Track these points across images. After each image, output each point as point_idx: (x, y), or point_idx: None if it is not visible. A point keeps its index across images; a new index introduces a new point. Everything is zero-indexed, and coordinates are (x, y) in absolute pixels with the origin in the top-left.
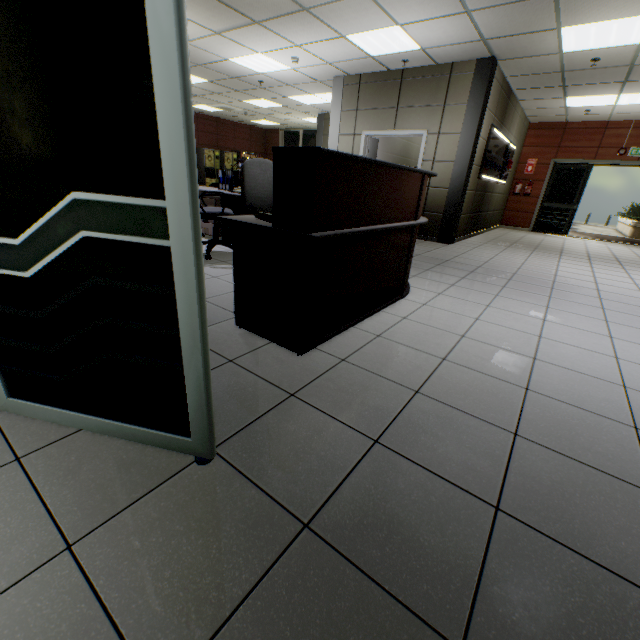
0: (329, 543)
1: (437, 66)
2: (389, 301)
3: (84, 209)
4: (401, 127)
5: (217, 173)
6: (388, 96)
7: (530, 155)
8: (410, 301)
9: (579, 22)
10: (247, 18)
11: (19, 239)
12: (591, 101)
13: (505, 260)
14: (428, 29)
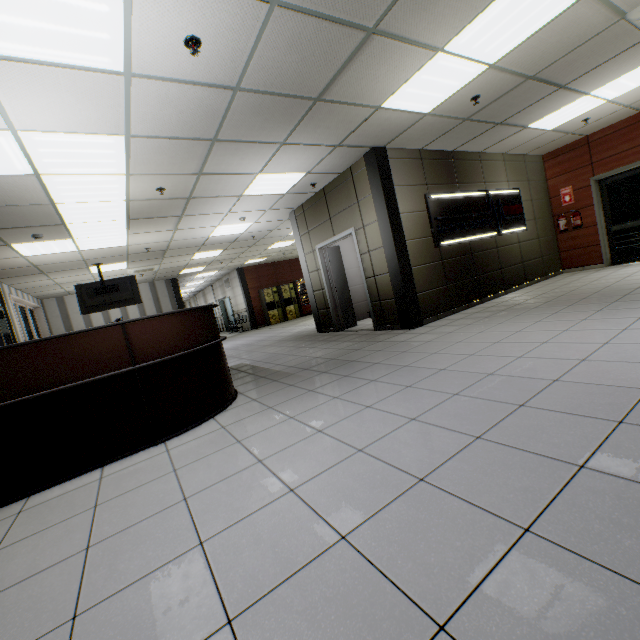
0: None
1: (342, 174)
2: (125, 453)
3: None
4: (337, 232)
5: (277, 304)
6: (322, 212)
7: (560, 185)
8: (163, 447)
9: (385, 95)
10: (173, 217)
11: None
12: (567, 114)
13: (442, 340)
14: (282, 164)
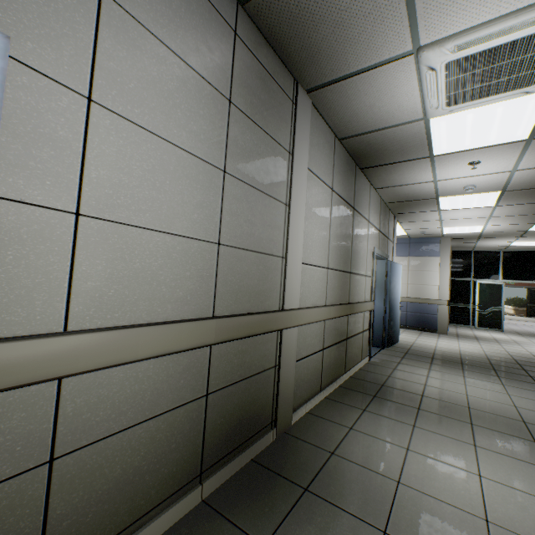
0: (521, 334)
1: None
2: None
3: (493, 308)
4: None
5: None
6: None
7: None
8: None
9: None
10: None
11: (486, 310)
12: None
13: None
14: None
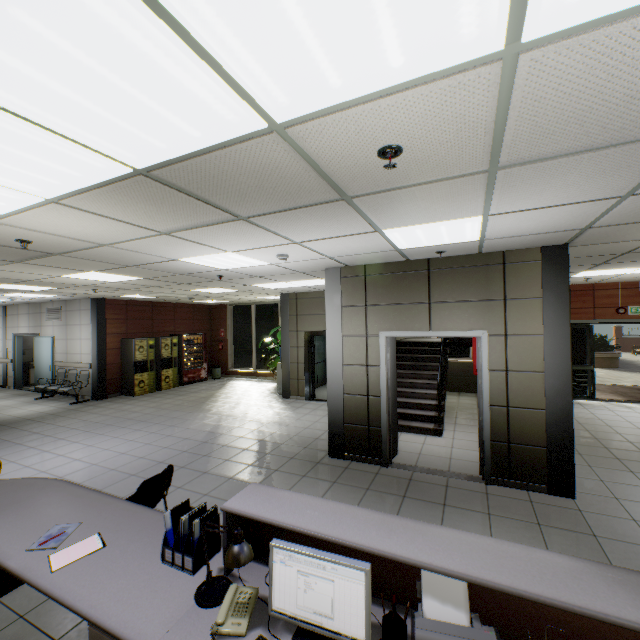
0: None
1: (480, 254)
2: None
3: None
4: (441, 326)
5: (151, 364)
6: (412, 289)
7: None
8: None
9: None
10: (226, 212)
11: None
12: (605, 272)
13: None
14: (524, 218)
